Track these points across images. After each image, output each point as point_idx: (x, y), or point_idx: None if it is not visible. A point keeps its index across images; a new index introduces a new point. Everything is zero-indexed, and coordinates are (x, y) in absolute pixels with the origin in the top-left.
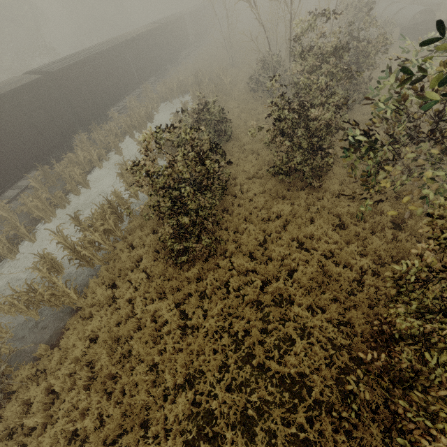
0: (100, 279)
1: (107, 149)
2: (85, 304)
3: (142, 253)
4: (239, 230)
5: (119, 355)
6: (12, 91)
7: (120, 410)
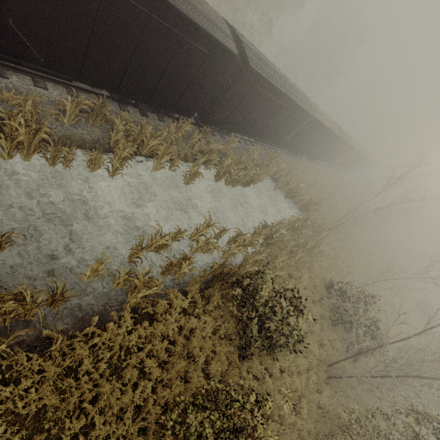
0: None
1: (186, 157)
2: None
3: None
4: None
5: None
6: (197, 26)
7: None
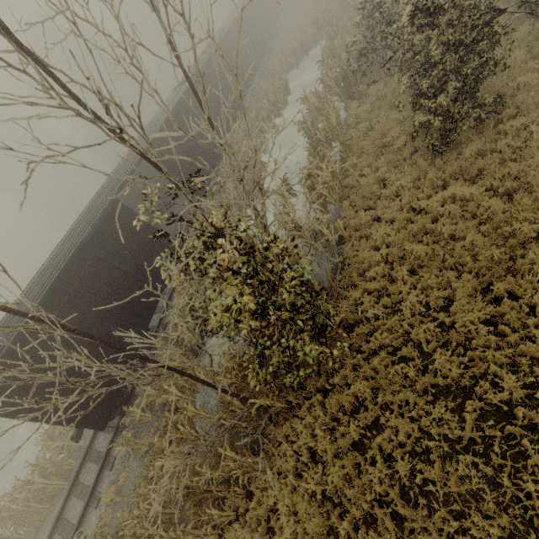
0: (353, 206)
1: None
2: (349, 233)
3: (381, 176)
4: (506, 95)
5: (431, 242)
6: (181, 99)
7: (472, 272)
